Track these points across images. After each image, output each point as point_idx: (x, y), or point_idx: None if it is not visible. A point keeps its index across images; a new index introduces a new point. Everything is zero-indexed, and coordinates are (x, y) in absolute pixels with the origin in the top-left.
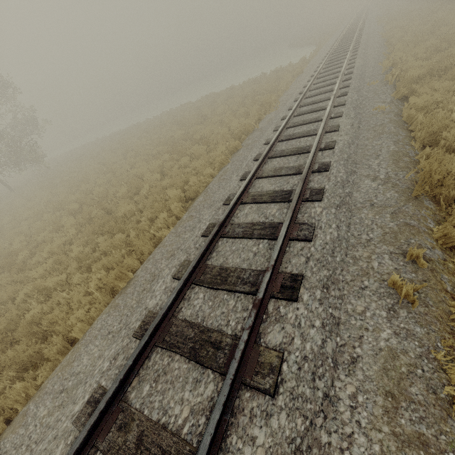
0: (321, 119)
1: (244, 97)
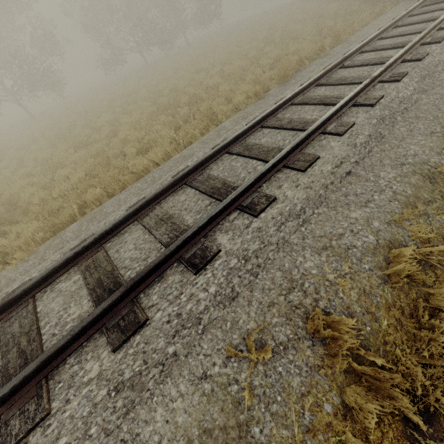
0: None
1: None
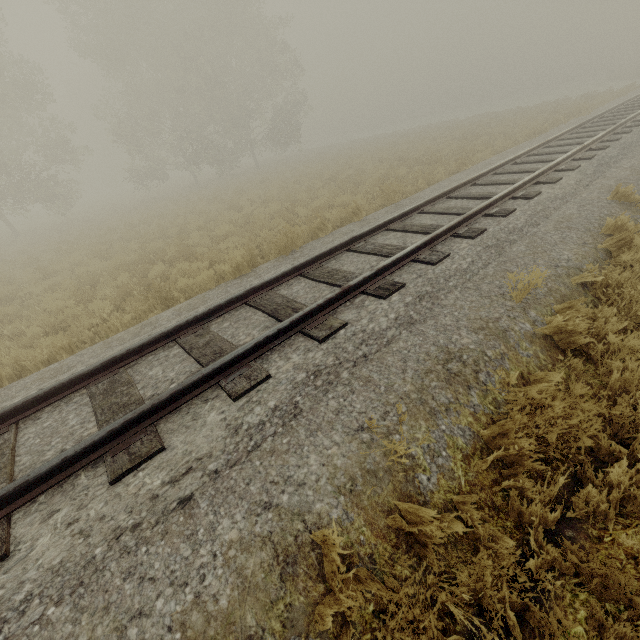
0: None
1: (540, 112)
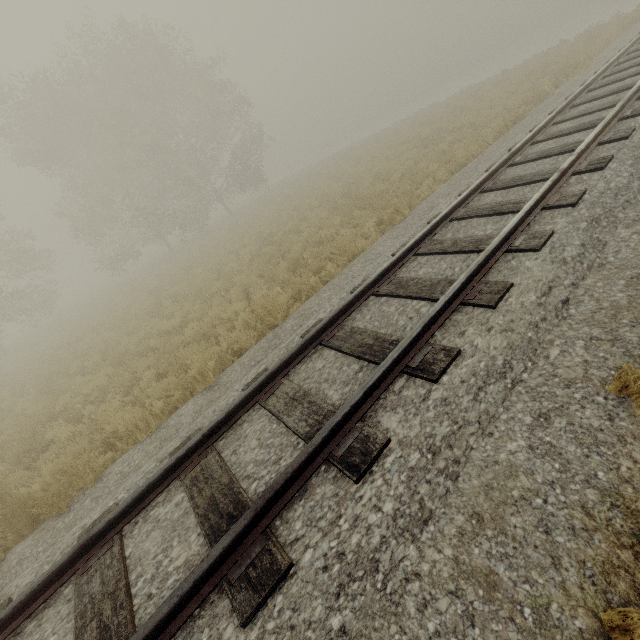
0: None
1: (527, 75)
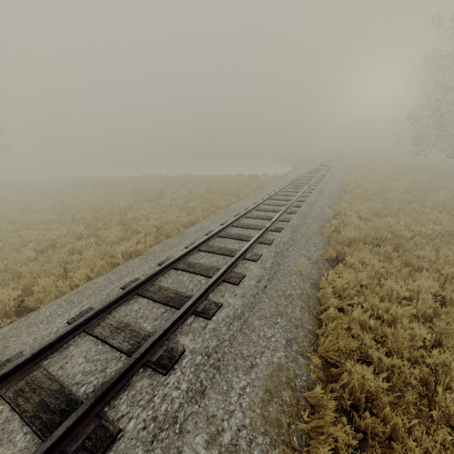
0: (236, 255)
1: (208, 190)
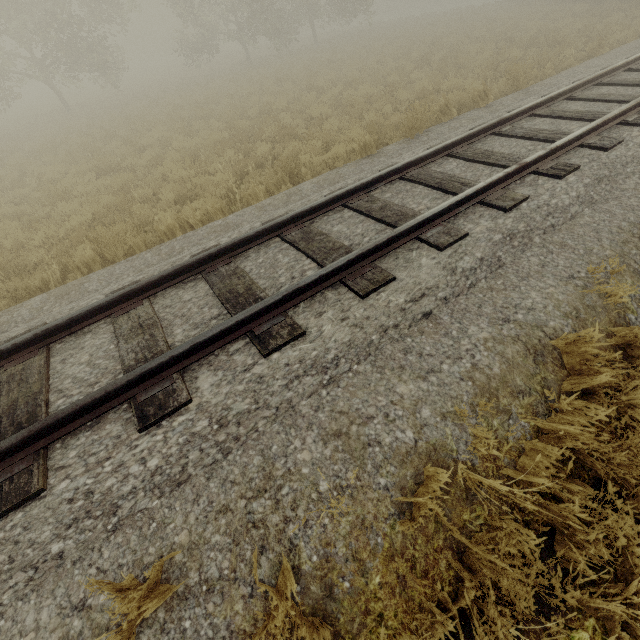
0: None
1: None
